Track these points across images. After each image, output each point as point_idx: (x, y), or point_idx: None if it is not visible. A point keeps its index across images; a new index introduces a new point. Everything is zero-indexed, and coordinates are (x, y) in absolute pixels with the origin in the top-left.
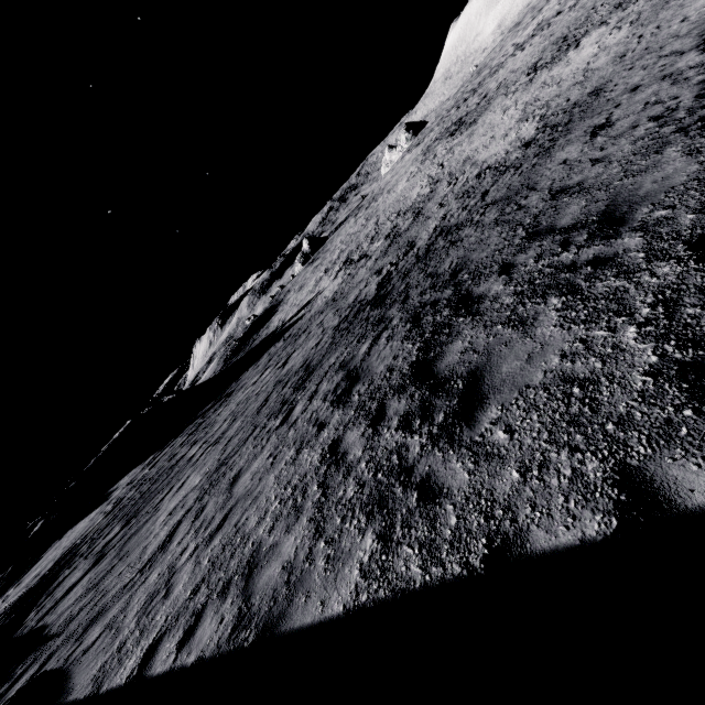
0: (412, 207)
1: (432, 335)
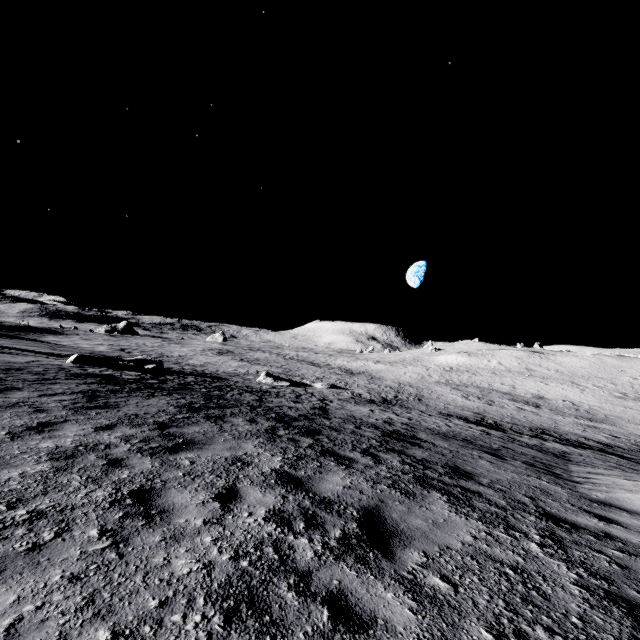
0: (165, 355)
1: None
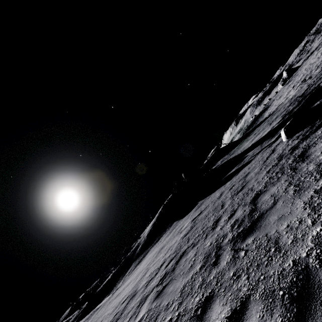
0: None
1: (302, 100)
